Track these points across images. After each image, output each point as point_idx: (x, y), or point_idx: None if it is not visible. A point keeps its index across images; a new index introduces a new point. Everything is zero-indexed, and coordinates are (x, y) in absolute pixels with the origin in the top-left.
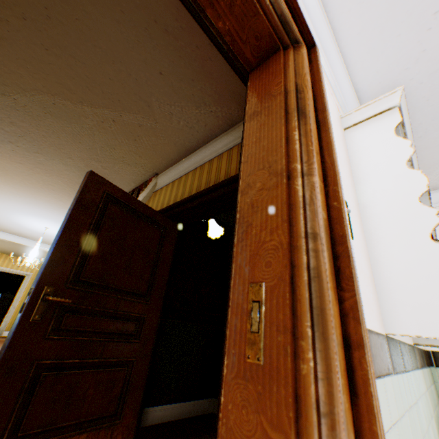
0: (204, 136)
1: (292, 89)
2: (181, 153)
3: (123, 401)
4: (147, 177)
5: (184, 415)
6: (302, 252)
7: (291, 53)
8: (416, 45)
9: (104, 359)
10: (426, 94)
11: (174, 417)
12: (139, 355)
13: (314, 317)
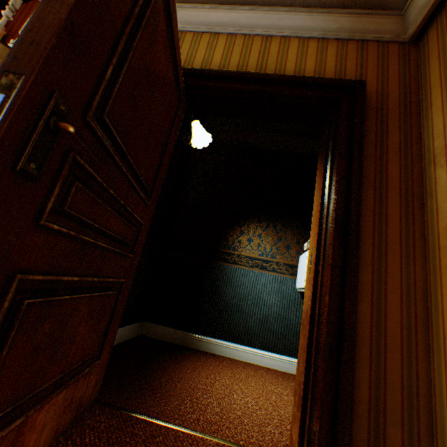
0: None
1: None
2: None
3: (104, 336)
4: None
5: (119, 341)
6: None
7: None
8: None
9: (102, 278)
10: None
11: None
12: (127, 276)
13: None
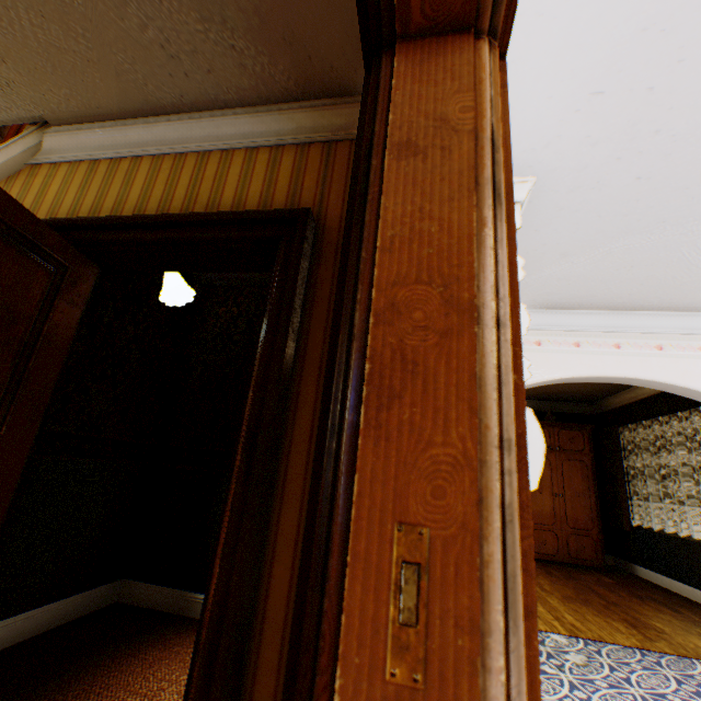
0: (198, 93)
1: (486, 135)
2: (130, 103)
3: None
4: (12, 118)
5: (60, 621)
6: (495, 475)
7: (487, 54)
8: (557, 124)
9: None
10: (533, 193)
11: (36, 631)
12: None
13: (508, 594)
